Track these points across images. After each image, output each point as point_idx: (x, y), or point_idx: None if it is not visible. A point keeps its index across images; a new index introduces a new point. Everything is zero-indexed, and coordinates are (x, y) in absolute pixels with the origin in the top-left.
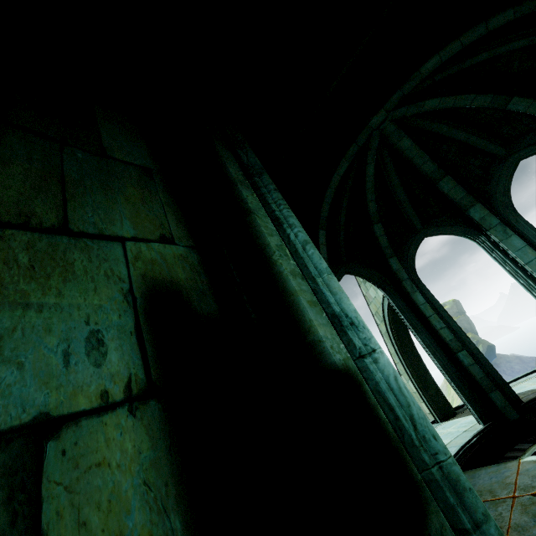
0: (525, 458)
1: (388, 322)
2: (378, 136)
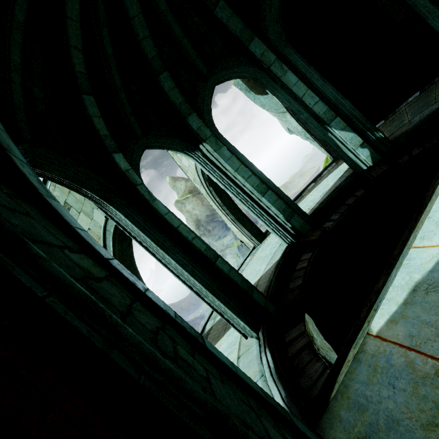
0: (372, 328)
1: None
2: None
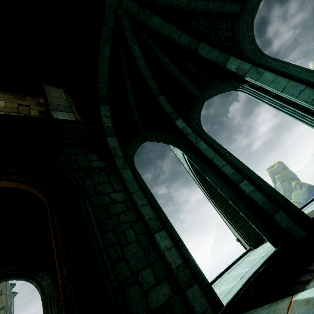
0: (298, 294)
1: (194, 173)
2: (126, 16)
